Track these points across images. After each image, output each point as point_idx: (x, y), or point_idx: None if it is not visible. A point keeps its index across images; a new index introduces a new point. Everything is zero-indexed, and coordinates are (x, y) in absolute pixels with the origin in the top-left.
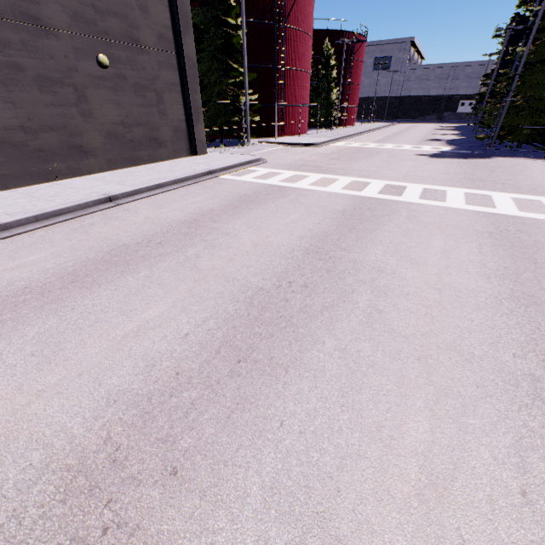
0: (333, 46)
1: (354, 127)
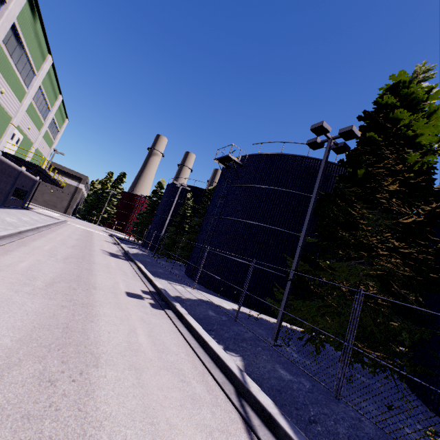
0: None
1: None
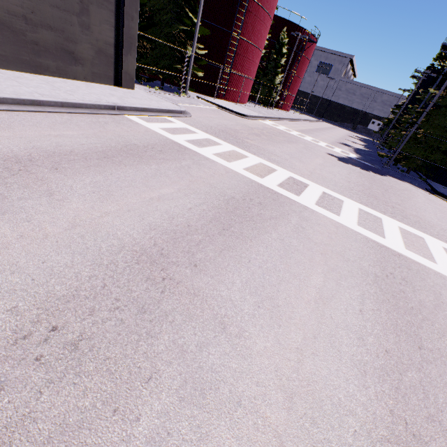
0: (289, 37)
1: (287, 112)
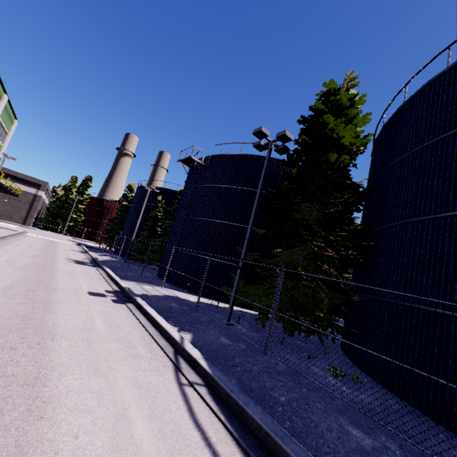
0: None
1: None
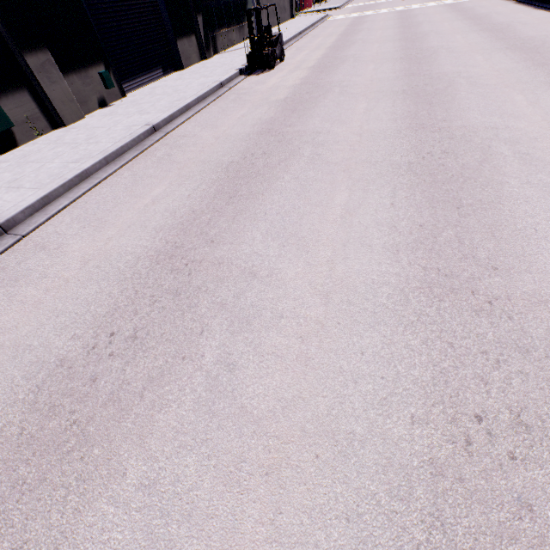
0: None
1: None
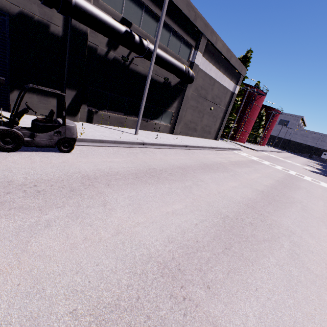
0: (265, 111)
1: (265, 147)
